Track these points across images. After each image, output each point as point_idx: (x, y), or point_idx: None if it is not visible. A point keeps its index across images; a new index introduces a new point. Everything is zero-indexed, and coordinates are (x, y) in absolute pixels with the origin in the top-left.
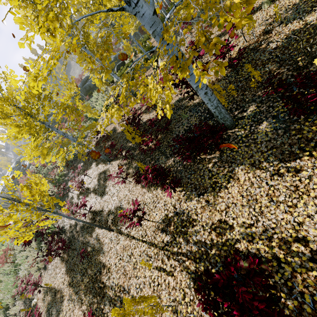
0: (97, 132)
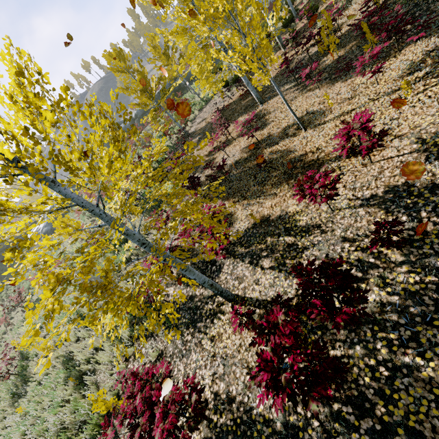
0: (239, 79)
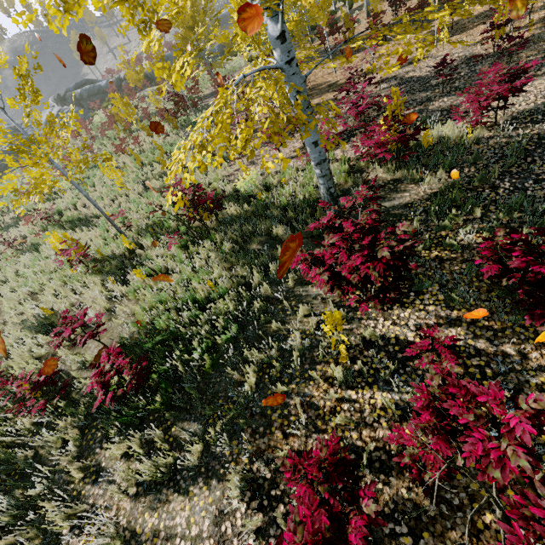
0: None
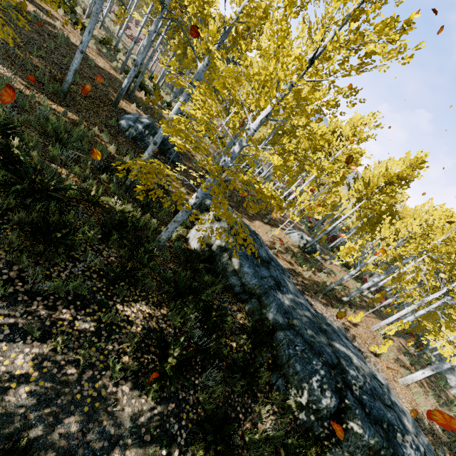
0: None
